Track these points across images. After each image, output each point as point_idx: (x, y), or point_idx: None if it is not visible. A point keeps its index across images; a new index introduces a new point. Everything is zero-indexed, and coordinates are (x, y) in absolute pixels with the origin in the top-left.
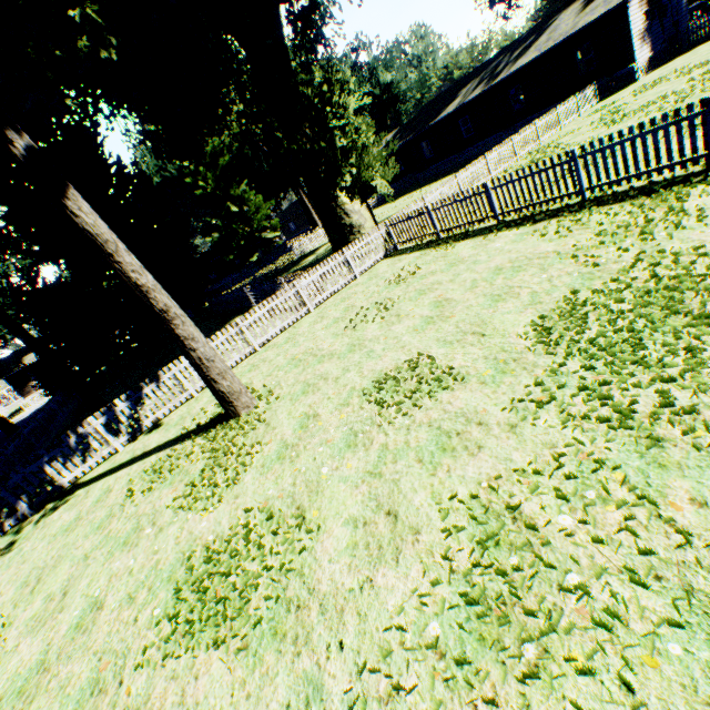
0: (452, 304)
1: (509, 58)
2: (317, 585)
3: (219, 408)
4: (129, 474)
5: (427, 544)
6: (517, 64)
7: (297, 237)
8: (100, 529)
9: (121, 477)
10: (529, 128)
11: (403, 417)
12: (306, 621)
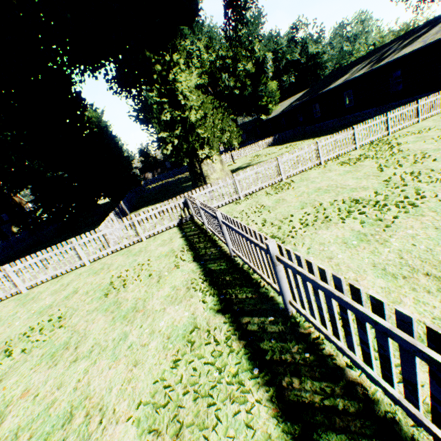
0: None
1: (399, 45)
2: None
3: None
4: None
5: None
6: (401, 52)
7: None
8: None
9: None
10: (379, 118)
11: None
12: None
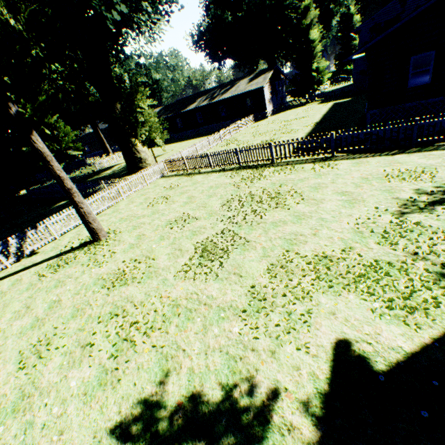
0: (195, 198)
1: (220, 92)
2: (160, 267)
3: (82, 240)
4: (30, 272)
5: (191, 252)
6: (223, 97)
7: (95, 157)
8: (30, 289)
9: (24, 274)
10: (227, 128)
11: (180, 230)
12: (159, 273)
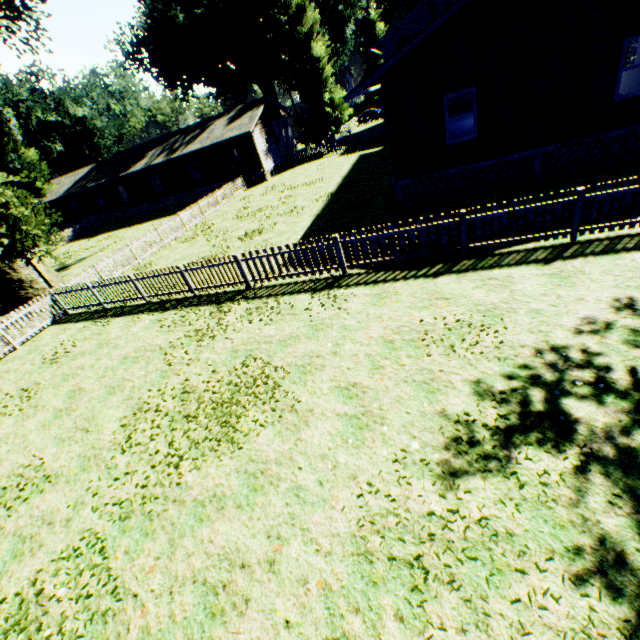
0: (82, 395)
1: (184, 140)
2: None
3: None
4: None
5: None
6: (189, 148)
7: None
8: None
9: None
10: (195, 206)
11: None
12: None
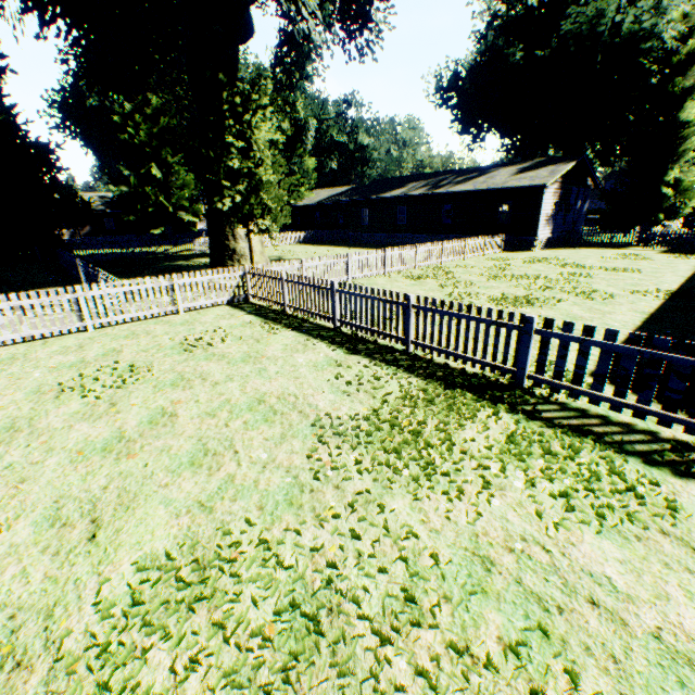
0: (164, 429)
1: (454, 179)
2: None
3: None
4: None
5: None
6: (456, 188)
7: None
8: None
9: None
10: (437, 244)
11: None
12: None
